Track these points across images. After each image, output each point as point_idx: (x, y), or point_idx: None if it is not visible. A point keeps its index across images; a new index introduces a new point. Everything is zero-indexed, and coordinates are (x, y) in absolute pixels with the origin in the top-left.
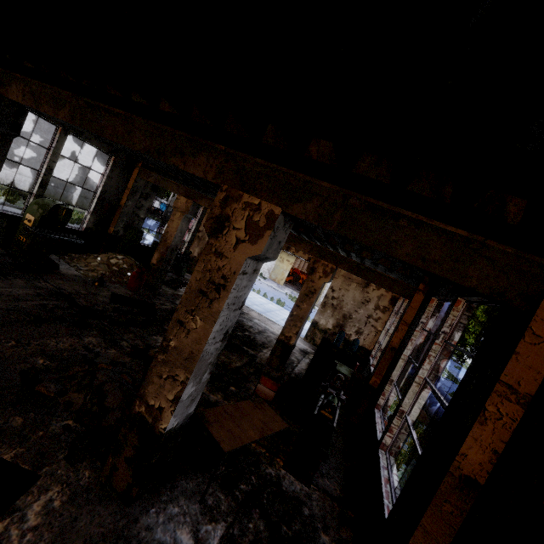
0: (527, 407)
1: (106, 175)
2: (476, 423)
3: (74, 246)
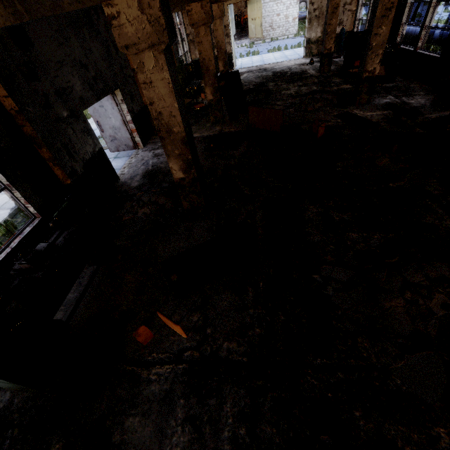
0: None
1: None
2: None
3: None
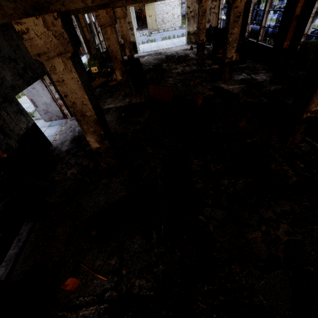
0: None
1: (77, 26)
2: (298, 4)
3: None
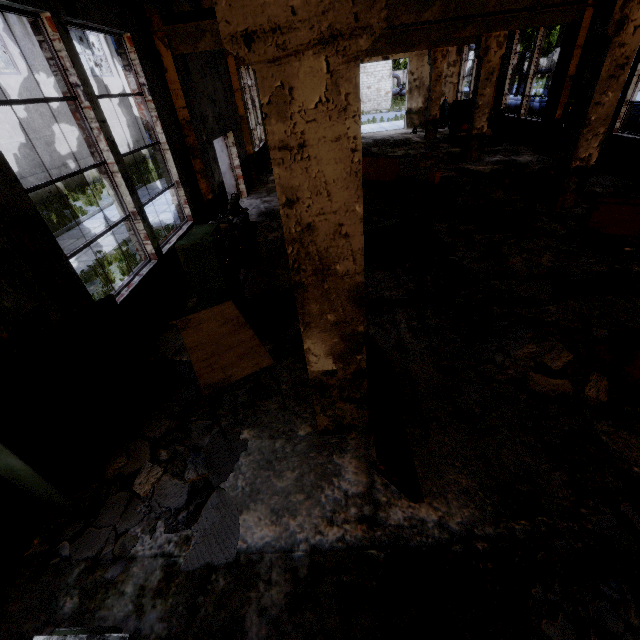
0: (582, 48)
1: (254, 86)
2: (571, 61)
3: (267, 157)
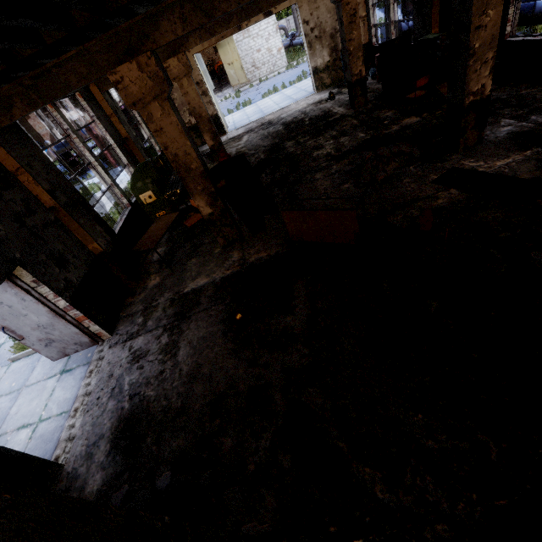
0: None
1: (96, 119)
2: None
3: None
